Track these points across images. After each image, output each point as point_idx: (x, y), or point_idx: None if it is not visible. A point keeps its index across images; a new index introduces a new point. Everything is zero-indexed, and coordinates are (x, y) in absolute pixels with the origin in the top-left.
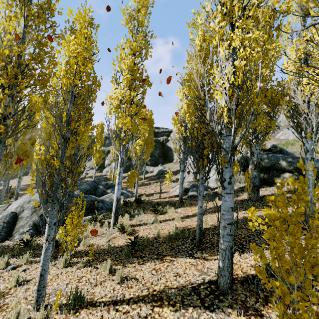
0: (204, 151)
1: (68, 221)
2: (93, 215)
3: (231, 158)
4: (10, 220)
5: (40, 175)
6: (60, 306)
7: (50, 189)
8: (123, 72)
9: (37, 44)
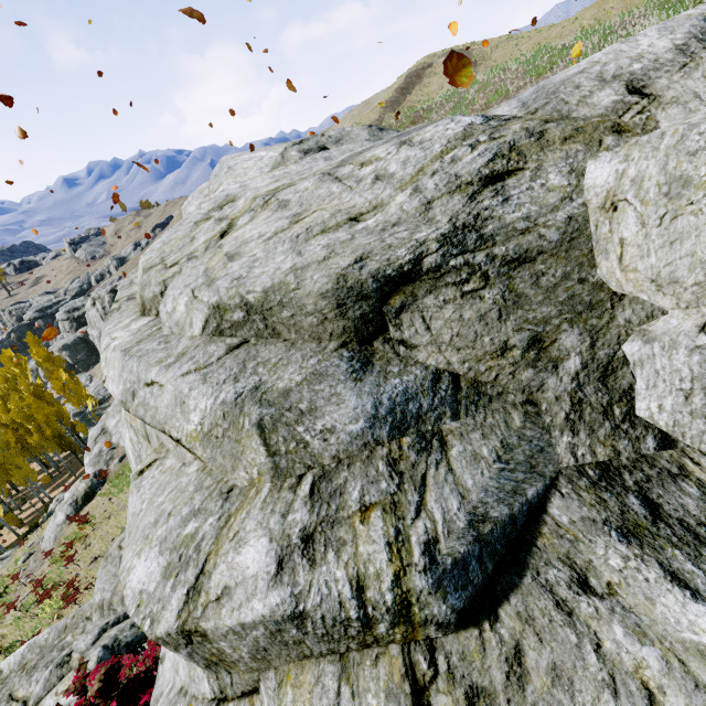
0: None
1: None
2: None
3: None
4: None
5: None
6: None
7: None
8: None
9: None
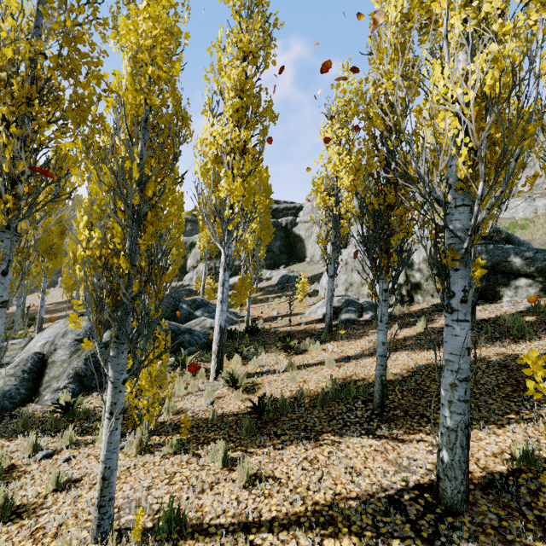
0: (391, 240)
1: (142, 372)
2: (177, 355)
3: (468, 250)
4: (34, 366)
5: (91, 289)
6: (141, 534)
7: (114, 316)
8: (225, 93)
9: (65, 38)
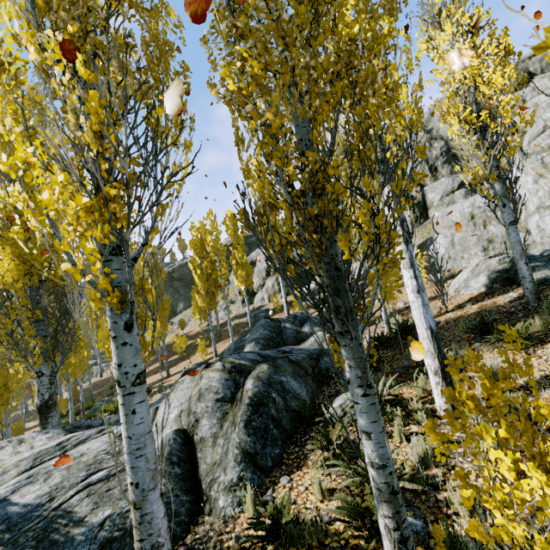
0: None
1: None
2: (334, 388)
3: None
4: (180, 452)
5: None
6: None
7: None
8: None
9: None
